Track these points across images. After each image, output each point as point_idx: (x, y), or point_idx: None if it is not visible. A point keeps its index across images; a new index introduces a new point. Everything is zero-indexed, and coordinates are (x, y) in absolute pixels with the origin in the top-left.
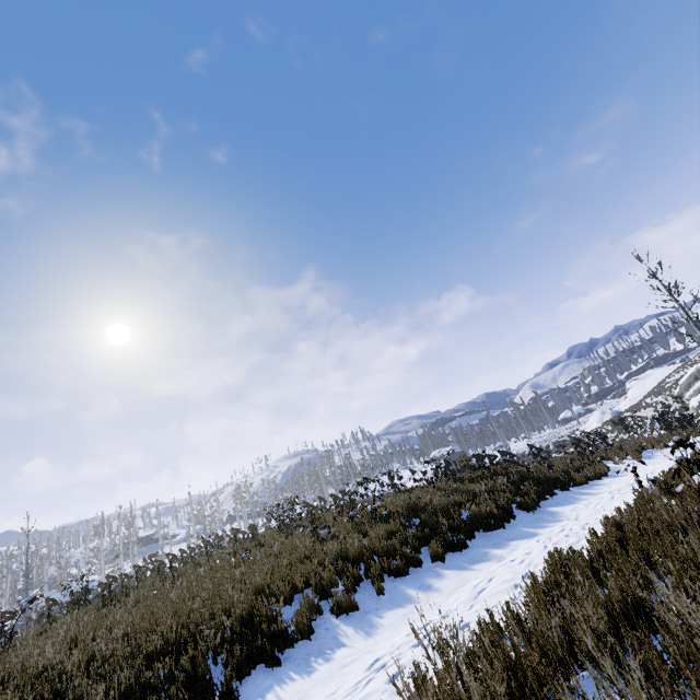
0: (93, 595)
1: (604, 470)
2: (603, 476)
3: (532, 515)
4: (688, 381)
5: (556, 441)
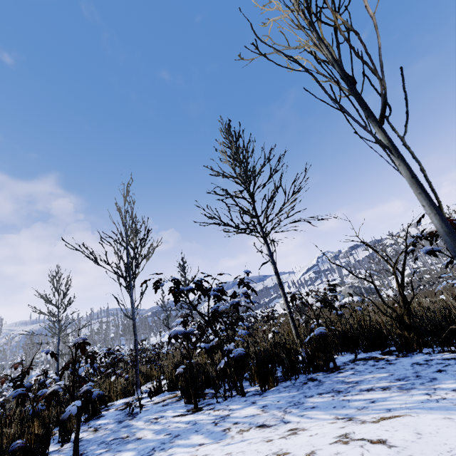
0: None
1: None
2: None
3: None
4: None
5: None
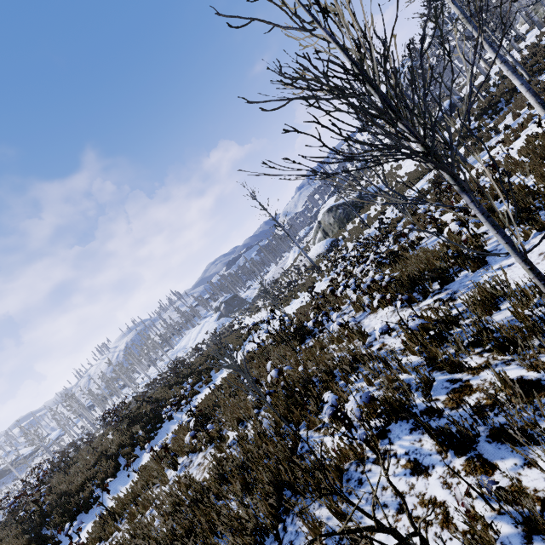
0: None
1: (209, 379)
2: (210, 382)
3: (128, 472)
4: (314, 234)
5: (277, 275)
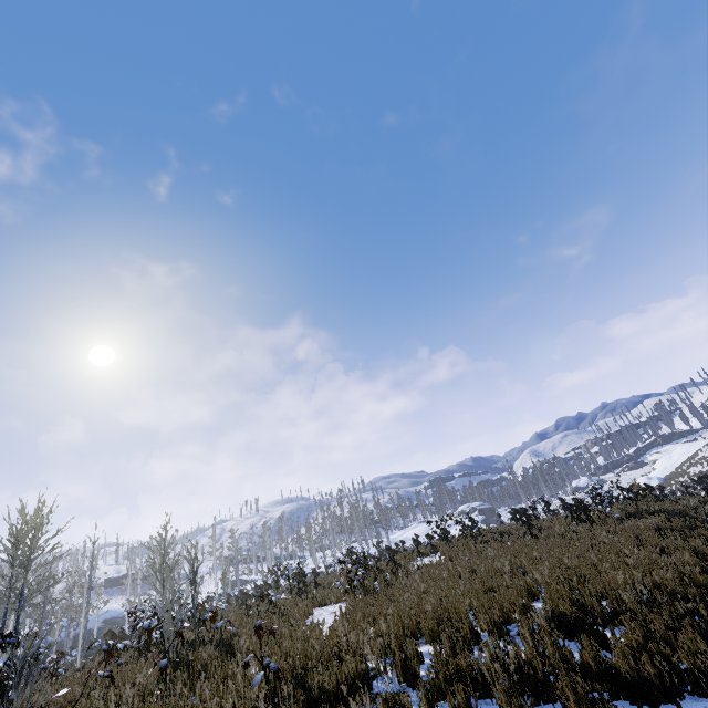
0: (113, 625)
1: None
2: None
3: None
4: None
5: None
